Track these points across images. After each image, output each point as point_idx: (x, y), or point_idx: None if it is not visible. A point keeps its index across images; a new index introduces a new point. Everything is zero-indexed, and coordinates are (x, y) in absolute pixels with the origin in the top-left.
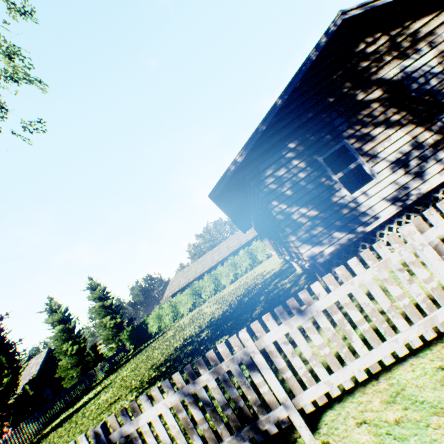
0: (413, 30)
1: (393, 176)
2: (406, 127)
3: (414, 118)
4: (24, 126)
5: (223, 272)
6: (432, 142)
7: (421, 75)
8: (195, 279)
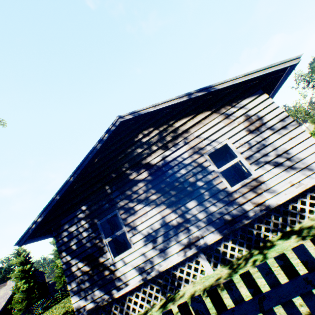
0: (175, 127)
1: (144, 248)
2: (159, 207)
3: (166, 199)
4: None
5: None
6: (176, 223)
7: (176, 164)
8: None
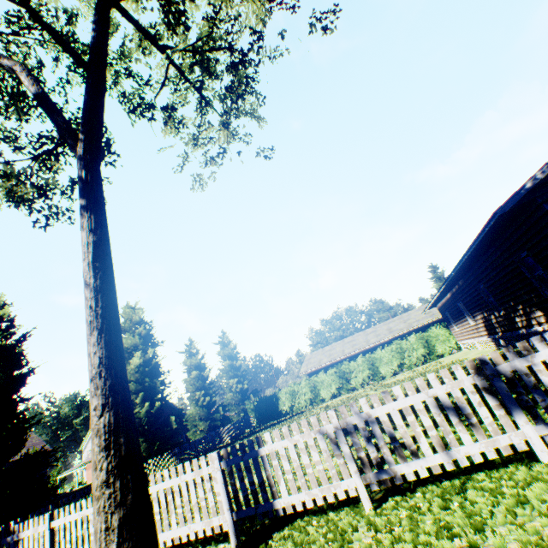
0: None
1: None
2: None
3: None
4: (258, 152)
5: (383, 357)
6: None
7: None
8: (340, 360)
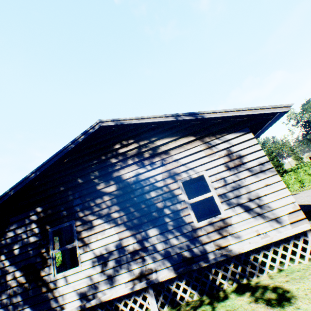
0: (156, 145)
1: (92, 270)
2: (119, 227)
3: (128, 220)
4: None
5: None
6: (132, 249)
7: (147, 184)
8: None
